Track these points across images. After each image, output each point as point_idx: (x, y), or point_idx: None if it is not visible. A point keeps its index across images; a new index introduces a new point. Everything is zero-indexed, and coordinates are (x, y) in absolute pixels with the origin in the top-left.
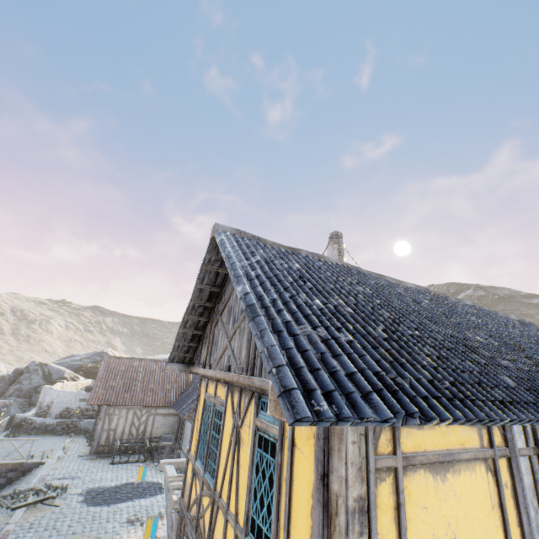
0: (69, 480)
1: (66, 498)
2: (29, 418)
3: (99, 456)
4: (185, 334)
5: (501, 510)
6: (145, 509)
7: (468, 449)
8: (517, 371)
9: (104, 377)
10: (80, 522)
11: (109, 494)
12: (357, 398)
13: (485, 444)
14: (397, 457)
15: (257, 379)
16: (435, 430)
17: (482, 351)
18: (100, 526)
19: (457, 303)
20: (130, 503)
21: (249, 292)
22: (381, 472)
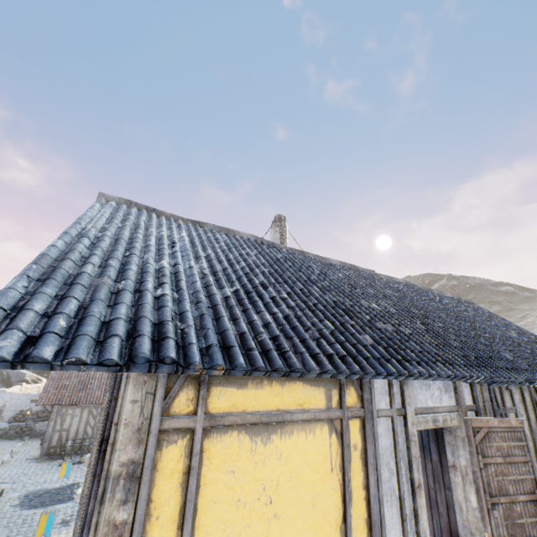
0: (8, 484)
1: None
2: None
3: (50, 458)
4: None
5: (343, 473)
6: None
7: (309, 410)
8: (392, 333)
9: (57, 376)
10: (7, 527)
11: (49, 496)
12: (78, 340)
13: (334, 405)
14: (197, 418)
15: None
16: (264, 390)
17: (363, 315)
18: (29, 529)
19: (384, 279)
20: (70, 503)
21: (54, 245)
22: (172, 434)
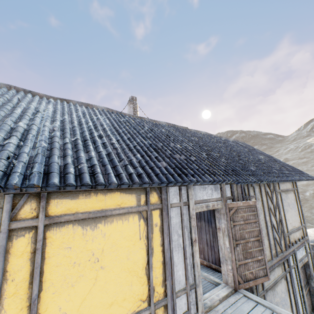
0: None
1: None
2: None
3: None
4: None
5: (147, 239)
6: None
7: (125, 207)
8: (183, 160)
9: None
10: None
11: None
12: None
13: (142, 203)
14: (39, 219)
15: None
16: (92, 199)
17: (168, 151)
18: None
19: (192, 132)
20: None
21: None
22: (20, 231)
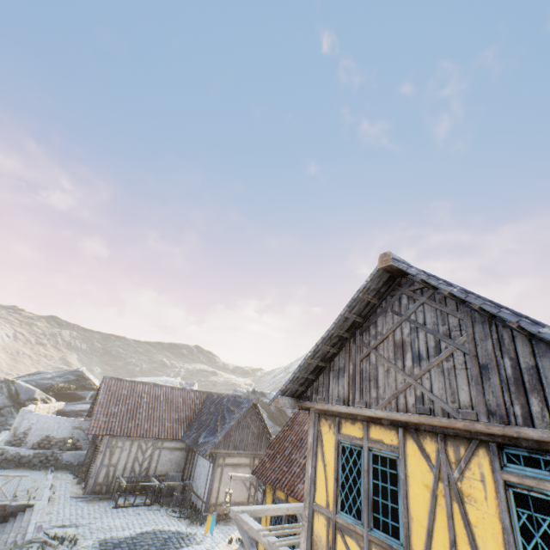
0: (72, 528)
1: None
2: None
3: (96, 498)
4: (309, 365)
5: None
6: None
7: None
8: None
9: (105, 402)
10: None
11: (127, 547)
12: None
13: None
14: None
15: (531, 429)
16: None
17: None
18: None
19: None
20: None
21: None
22: None
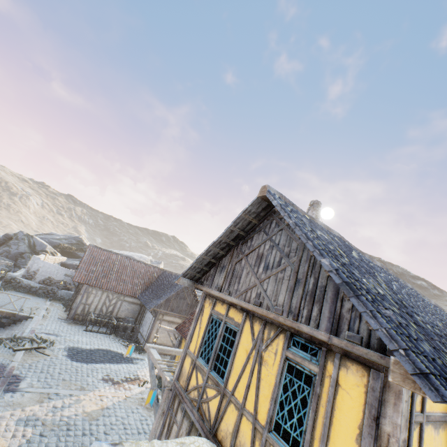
0: (54, 336)
1: (54, 350)
2: (17, 277)
3: (75, 322)
4: (204, 260)
5: None
6: (114, 372)
7: None
8: None
9: (87, 262)
10: (67, 372)
11: (86, 355)
12: None
13: None
14: (423, 415)
15: (305, 326)
16: None
17: None
18: (83, 379)
19: (406, 286)
20: (103, 365)
21: (338, 269)
22: (414, 424)
